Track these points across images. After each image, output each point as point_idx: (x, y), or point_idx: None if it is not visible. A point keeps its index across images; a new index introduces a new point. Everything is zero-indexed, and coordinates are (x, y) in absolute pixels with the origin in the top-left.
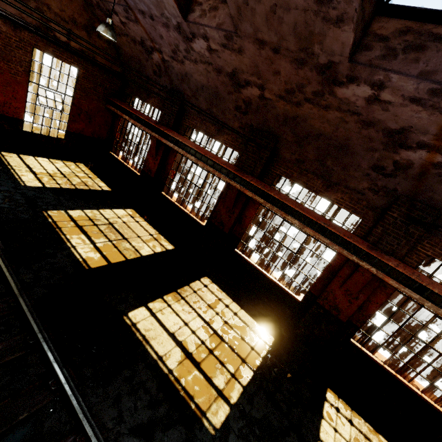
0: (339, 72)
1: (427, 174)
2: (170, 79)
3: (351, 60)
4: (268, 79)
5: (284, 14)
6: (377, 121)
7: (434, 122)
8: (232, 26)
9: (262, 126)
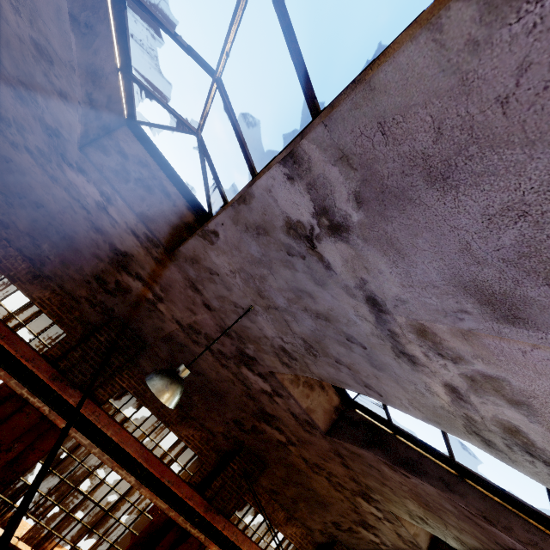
0: (69, 151)
1: (141, 305)
2: None
3: (82, 149)
4: None
5: None
6: (106, 231)
7: (149, 263)
8: None
9: None
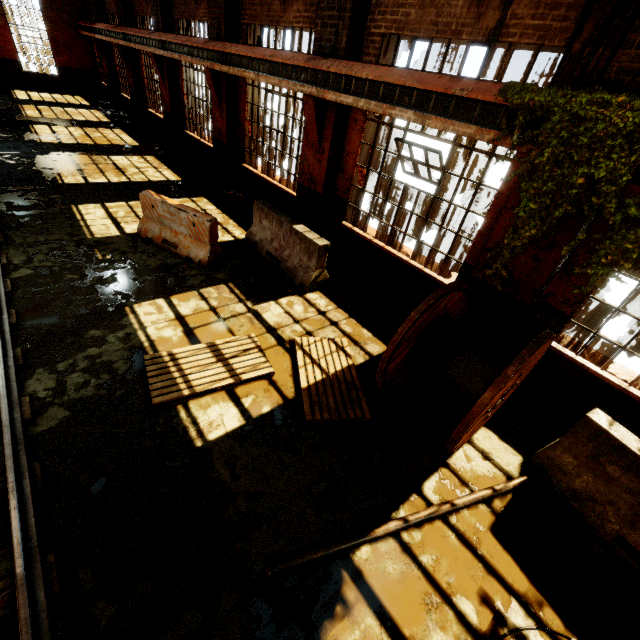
0: None
1: None
2: None
3: None
4: None
5: None
6: None
7: None
8: None
9: None
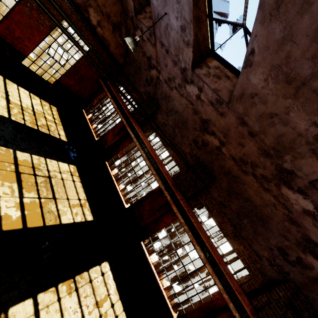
0: (294, 181)
1: None
2: (155, 91)
3: (311, 182)
4: (231, 142)
5: (278, 123)
6: (303, 226)
7: None
8: (226, 97)
9: (207, 164)
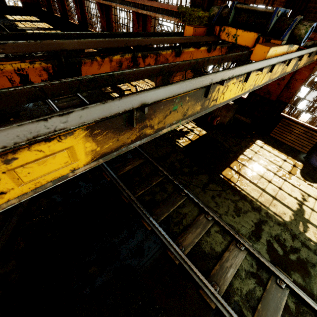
0: None
1: None
2: None
3: None
4: None
5: None
6: None
7: None
8: None
9: None
